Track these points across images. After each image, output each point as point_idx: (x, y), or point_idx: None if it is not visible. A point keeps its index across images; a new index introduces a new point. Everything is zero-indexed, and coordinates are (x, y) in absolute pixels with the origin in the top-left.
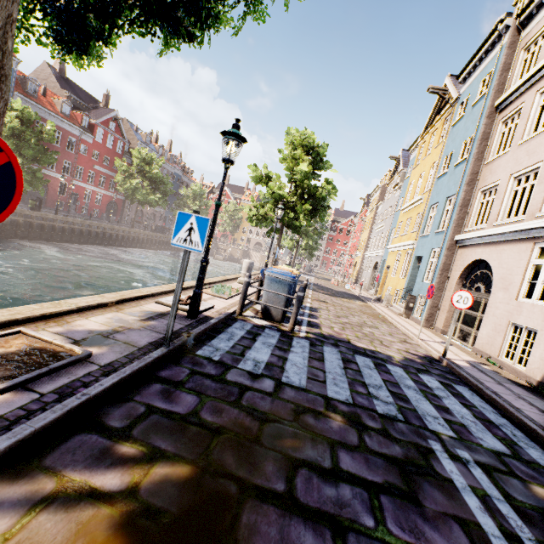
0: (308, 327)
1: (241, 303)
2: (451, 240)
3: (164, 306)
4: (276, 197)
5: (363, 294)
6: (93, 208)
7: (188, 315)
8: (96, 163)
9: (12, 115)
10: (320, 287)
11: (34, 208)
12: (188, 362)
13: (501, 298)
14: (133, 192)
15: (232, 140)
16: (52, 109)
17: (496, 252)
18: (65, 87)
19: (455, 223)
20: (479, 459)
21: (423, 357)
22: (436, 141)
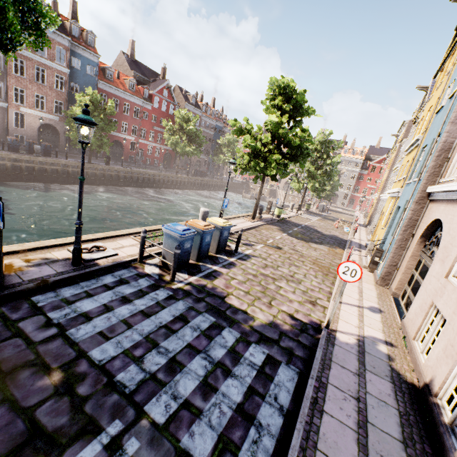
0: (200, 278)
1: (140, 253)
2: (422, 192)
3: (70, 253)
4: (251, 148)
5: (357, 239)
6: (153, 159)
7: (72, 263)
8: (154, 125)
9: (87, 99)
10: (304, 230)
11: (106, 163)
12: (10, 305)
13: (436, 272)
14: (175, 146)
15: (78, 125)
16: (123, 88)
17: (452, 212)
18: (133, 68)
19: (429, 171)
20: (142, 456)
21: (303, 324)
22: (450, 65)
